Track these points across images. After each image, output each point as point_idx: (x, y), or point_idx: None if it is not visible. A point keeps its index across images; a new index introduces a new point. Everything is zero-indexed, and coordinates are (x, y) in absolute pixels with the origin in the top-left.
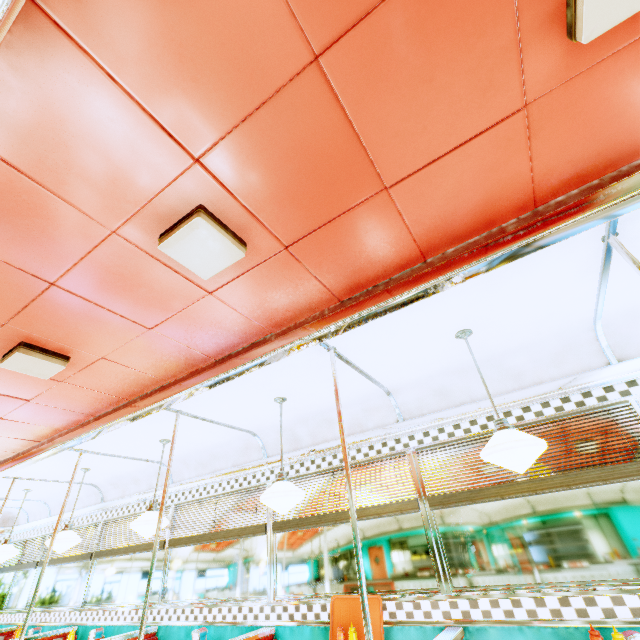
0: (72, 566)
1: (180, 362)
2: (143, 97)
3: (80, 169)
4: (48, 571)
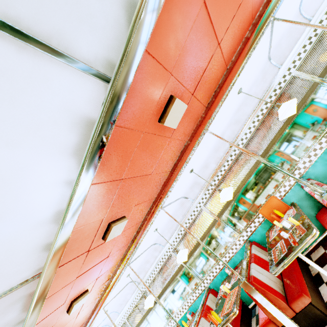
0: (150, 314)
1: (159, 183)
2: (157, 56)
3: (136, 108)
4: None
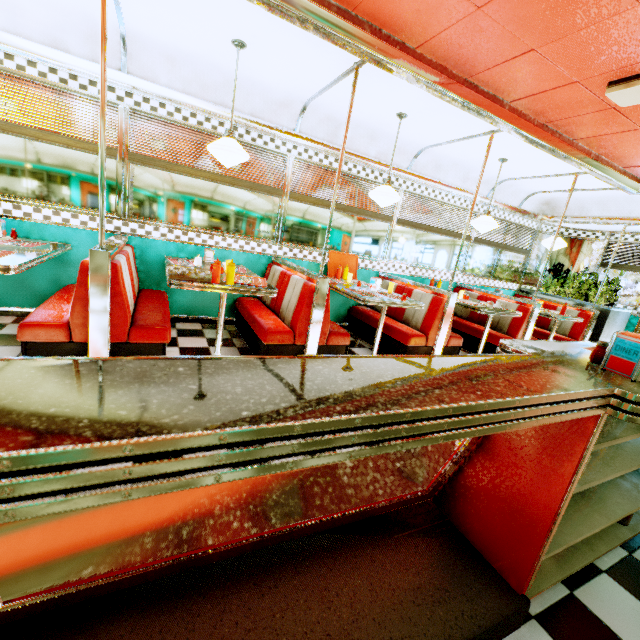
0: None
1: (463, 59)
2: None
3: None
4: None
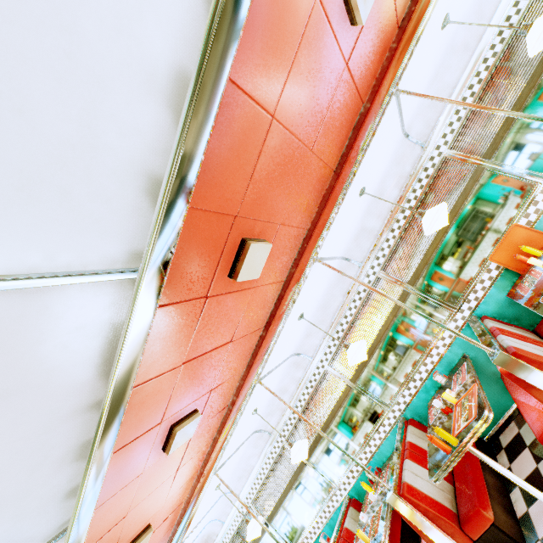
0: (296, 488)
1: (317, 192)
2: None
3: None
4: (280, 515)
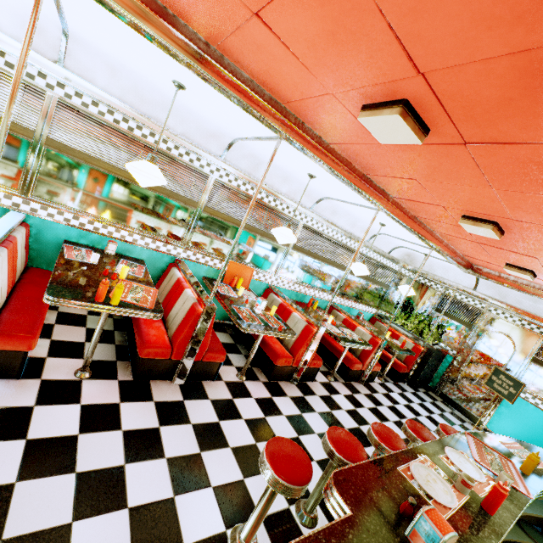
0: None
1: (364, 163)
2: None
3: None
4: None
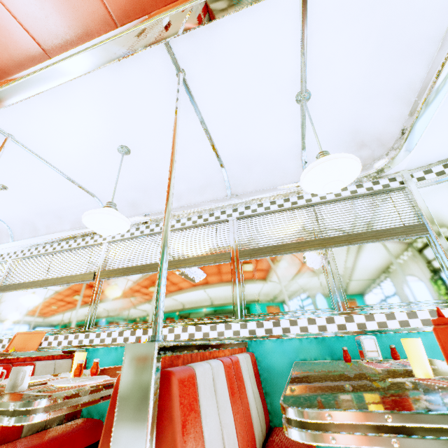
0: None
1: None
2: None
3: None
4: None
